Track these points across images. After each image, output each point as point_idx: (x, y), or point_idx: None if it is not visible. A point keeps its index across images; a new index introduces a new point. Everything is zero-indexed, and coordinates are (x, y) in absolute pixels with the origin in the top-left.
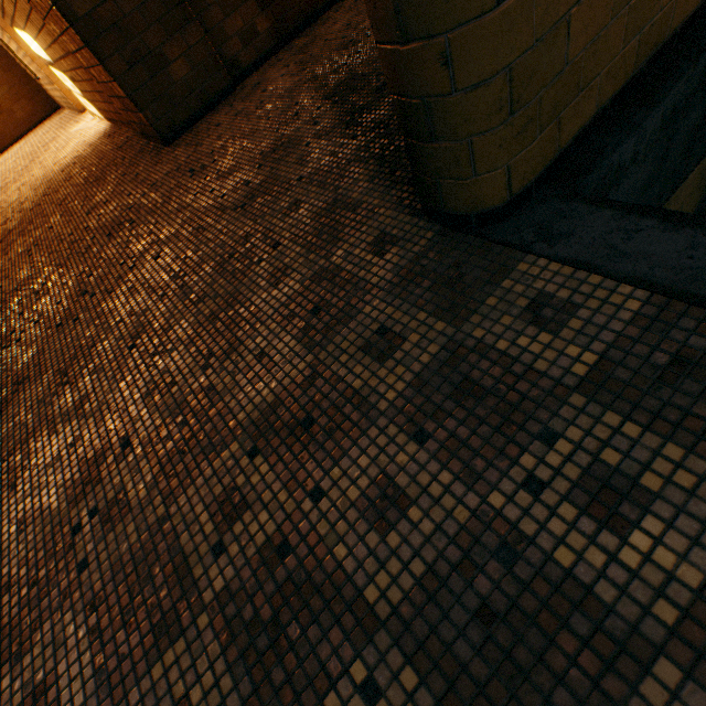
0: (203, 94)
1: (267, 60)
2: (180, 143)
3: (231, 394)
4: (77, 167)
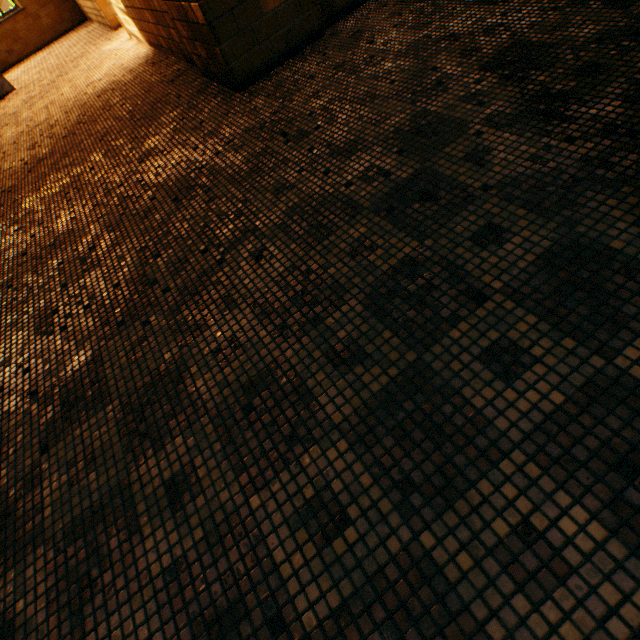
0: (290, 34)
1: (363, 2)
2: (256, 92)
3: (480, 599)
4: (117, 94)
